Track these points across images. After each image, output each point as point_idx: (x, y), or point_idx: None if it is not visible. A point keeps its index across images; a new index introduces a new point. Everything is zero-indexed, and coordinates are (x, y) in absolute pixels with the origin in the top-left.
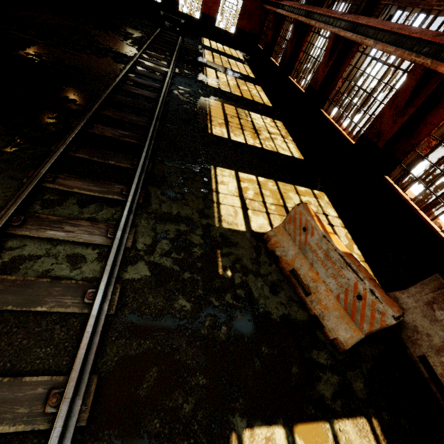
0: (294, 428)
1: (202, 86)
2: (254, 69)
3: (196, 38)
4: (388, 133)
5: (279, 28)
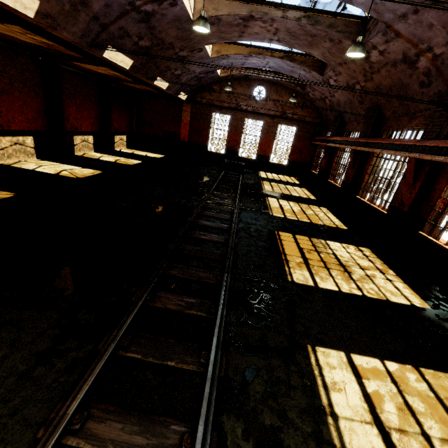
0: None
1: (268, 218)
2: (312, 191)
3: (254, 173)
4: None
5: (332, 157)
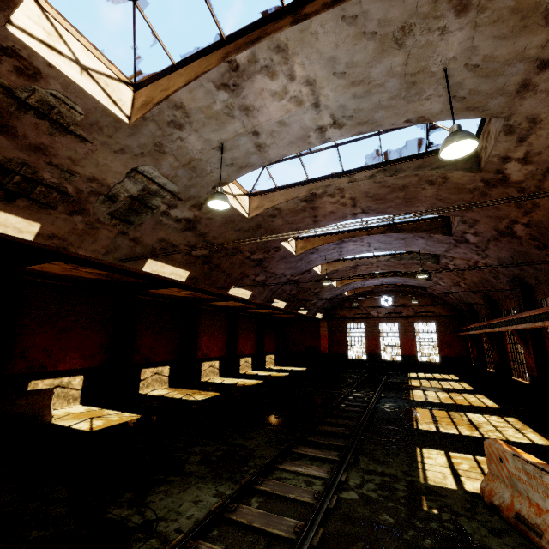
0: None
1: (407, 401)
2: (473, 384)
3: (402, 374)
4: None
5: (480, 344)
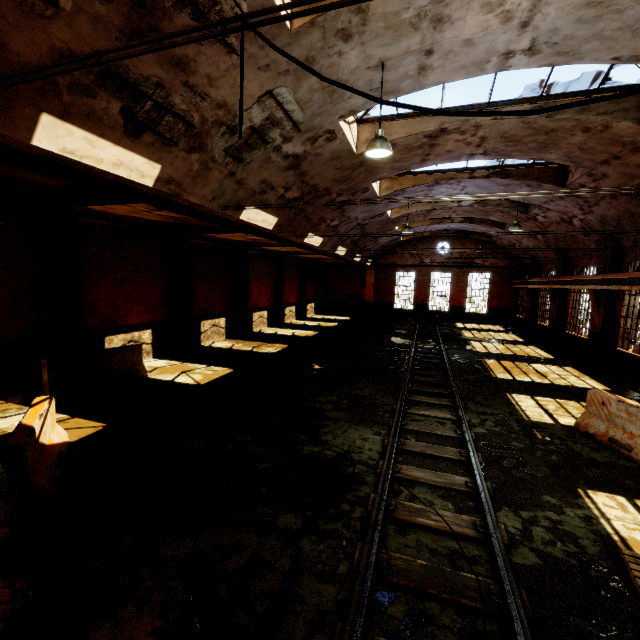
0: (634, 499)
1: (472, 352)
2: (520, 335)
3: (449, 324)
4: None
5: (535, 298)
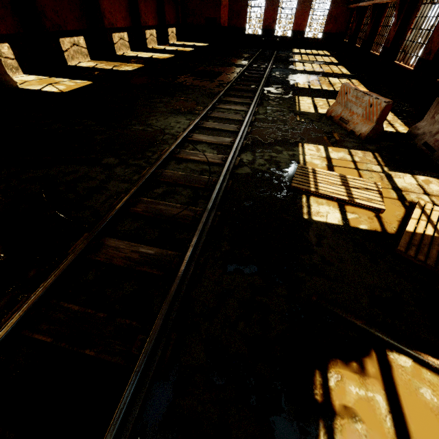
0: (328, 147)
1: (291, 70)
2: (338, 58)
3: (288, 50)
4: (436, 47)
5: (362, 18)
